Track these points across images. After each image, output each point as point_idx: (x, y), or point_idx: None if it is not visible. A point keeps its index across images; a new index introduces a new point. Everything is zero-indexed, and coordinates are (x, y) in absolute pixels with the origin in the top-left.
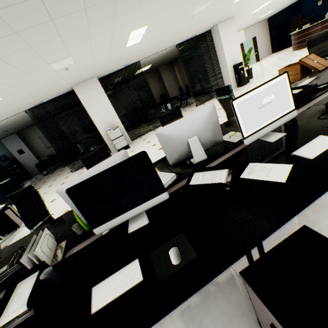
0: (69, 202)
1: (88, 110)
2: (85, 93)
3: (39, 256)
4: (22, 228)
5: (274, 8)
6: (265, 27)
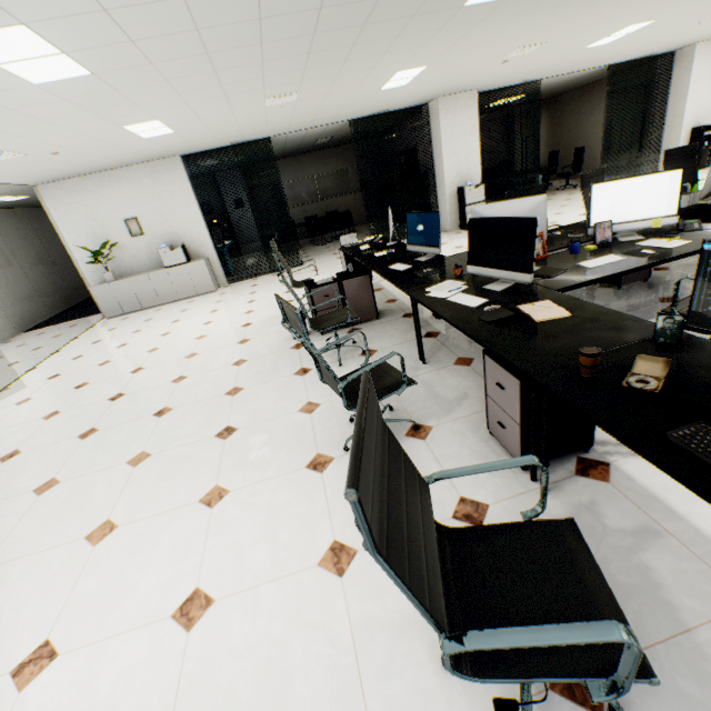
0: (710, 169)
1: (444, 145)
2: (451, 114)
3: (696, 199)
4: (380, 280)
5: None
6: None
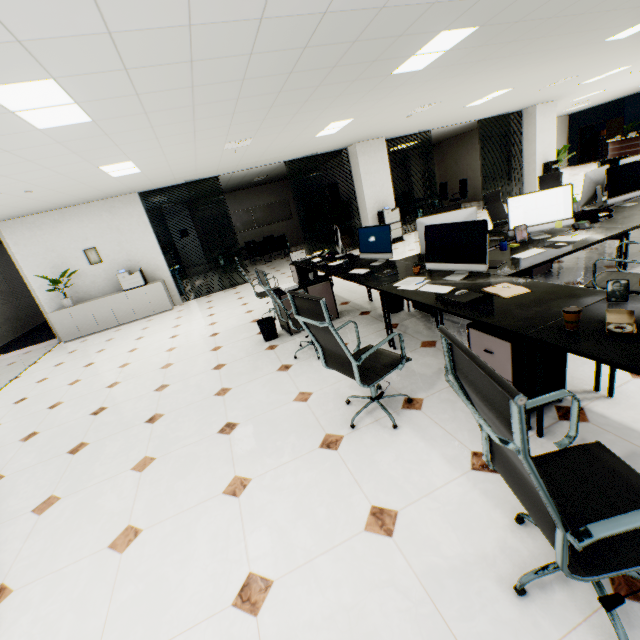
0: (584, 186)
1: (363, 179)
2: (367, 155)
3: (579, 207)
4: None
5: (592, 102)
6: (564, 126)
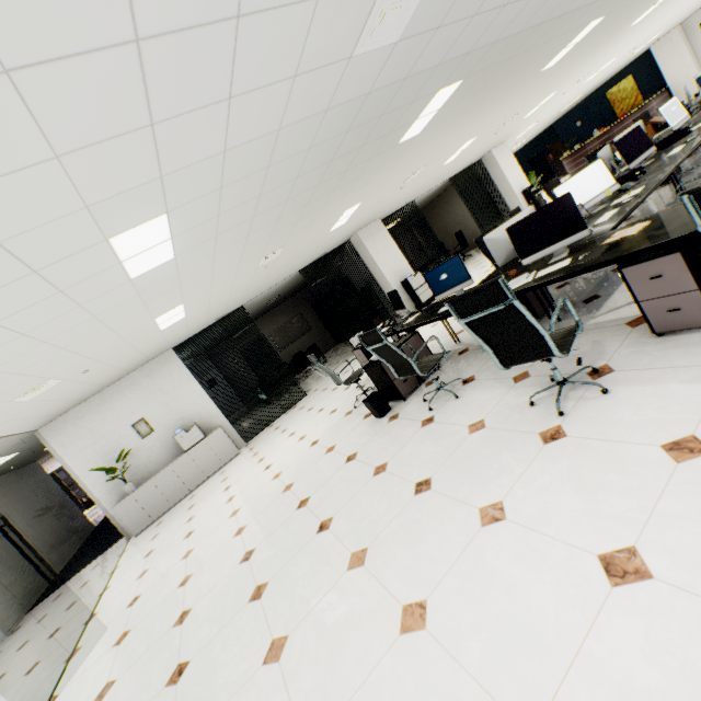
0: None
1: (376, 259)
2: (370, 238)
3: None
4: None
5: (529, 136)
6: None
